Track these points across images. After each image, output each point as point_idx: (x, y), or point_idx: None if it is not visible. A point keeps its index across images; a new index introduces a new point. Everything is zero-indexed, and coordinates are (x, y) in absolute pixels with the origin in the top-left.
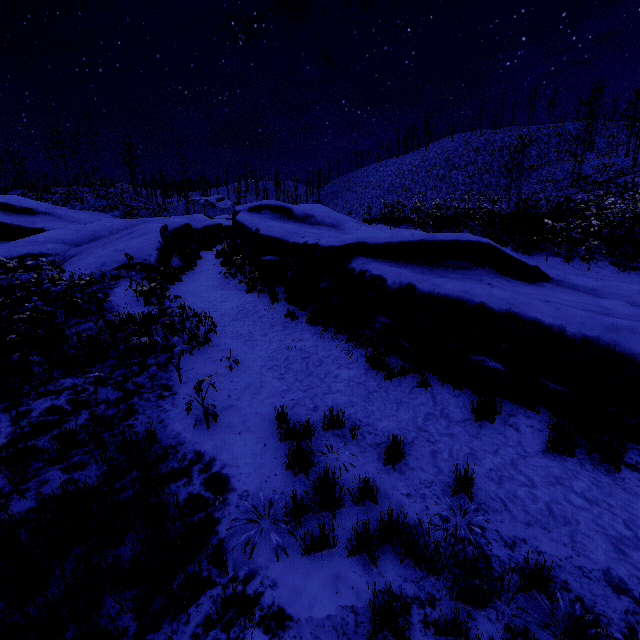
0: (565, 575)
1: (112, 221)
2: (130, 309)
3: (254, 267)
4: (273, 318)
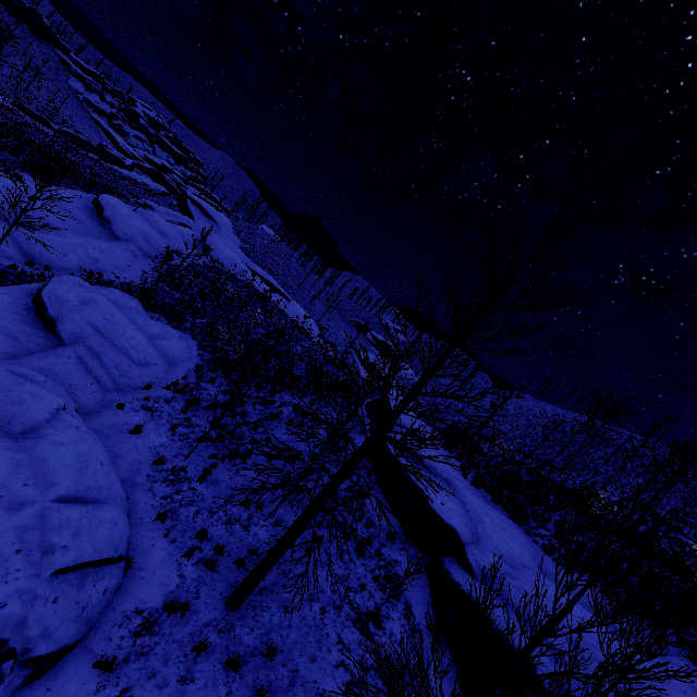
0: None
1: (197, 224)
2: None
3: None
4: None
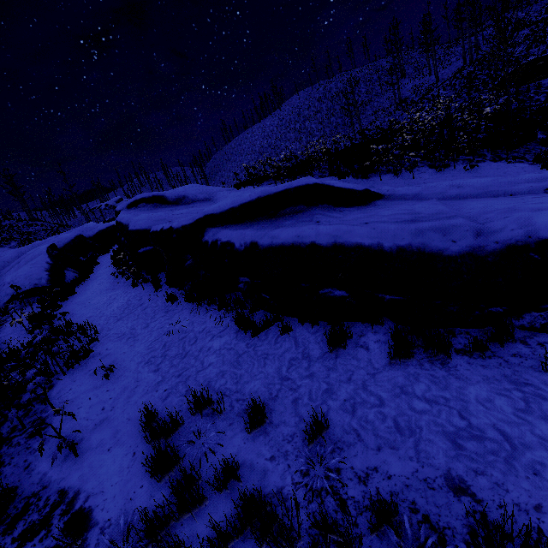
0: (412, 494)
1: (2, 255)
2: (17, 342)
3: (135, 261)
4: (156, 306)
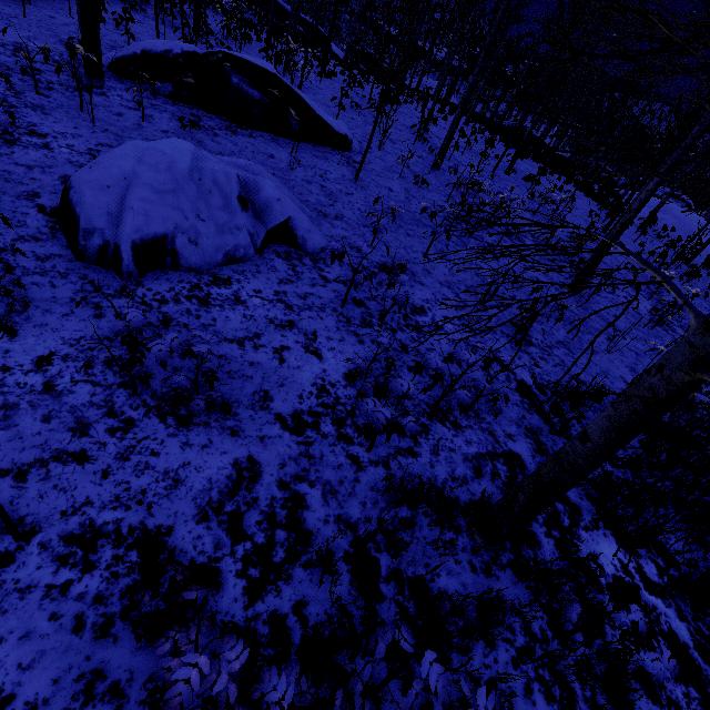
0: None
1: None
2: None
3: None
4: None
